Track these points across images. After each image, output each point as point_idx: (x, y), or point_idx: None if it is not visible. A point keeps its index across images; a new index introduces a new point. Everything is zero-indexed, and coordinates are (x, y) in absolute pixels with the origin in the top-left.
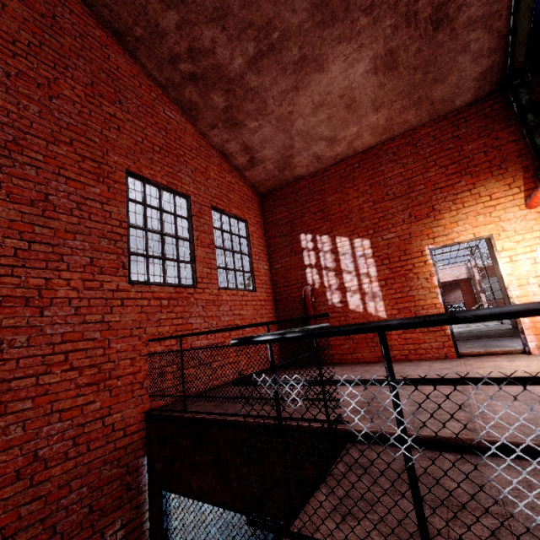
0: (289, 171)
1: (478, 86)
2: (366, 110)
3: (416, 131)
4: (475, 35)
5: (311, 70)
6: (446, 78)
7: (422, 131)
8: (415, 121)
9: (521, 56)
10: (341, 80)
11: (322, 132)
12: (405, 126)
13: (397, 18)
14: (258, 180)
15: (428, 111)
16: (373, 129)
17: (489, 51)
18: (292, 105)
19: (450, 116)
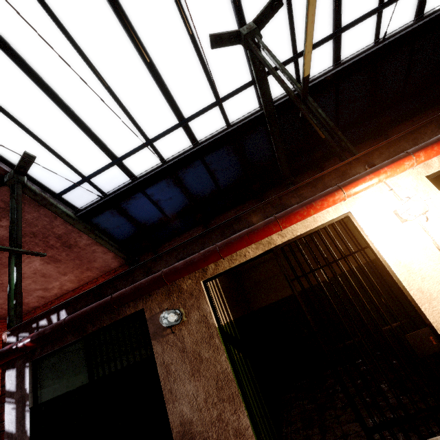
0: (25, 306)
1: (118, 260)
2: (58, 276)
3: (98, 279)
4: (95, 247)
5: (2, 267)
6: (96, 260)
7: (100, 279)
8: (95, 275)
9: (122, 255)
10: (28, 268)
11: (35, 287)
12: (91, 277)
13: (43, 247)
14: (2, 314)
15: (99, 271)
16: (70, 281)
17: (109, 251)
18: (0, 281)
19: (112, 272)
